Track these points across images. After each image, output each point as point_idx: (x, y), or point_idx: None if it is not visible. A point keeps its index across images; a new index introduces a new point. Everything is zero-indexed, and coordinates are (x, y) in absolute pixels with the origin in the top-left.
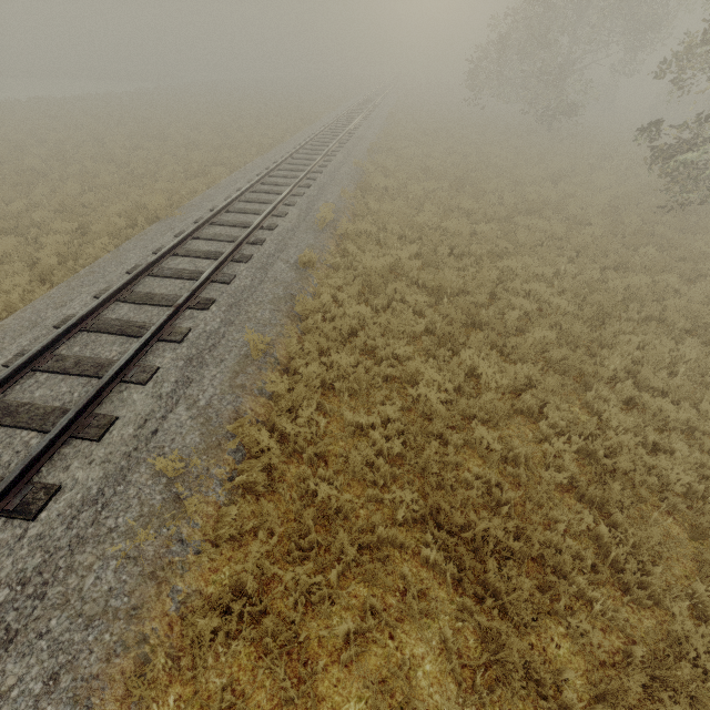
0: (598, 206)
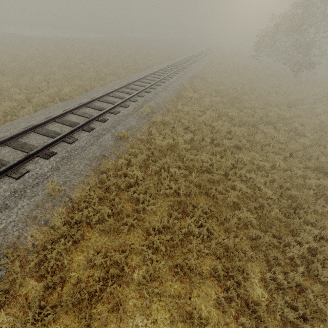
0: (312, 125)
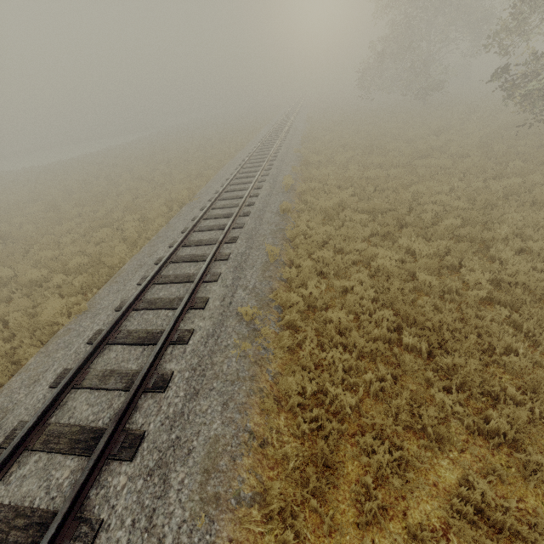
0: (472, 144)
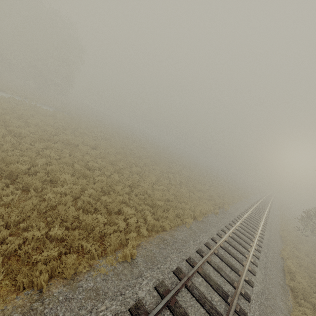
0: None
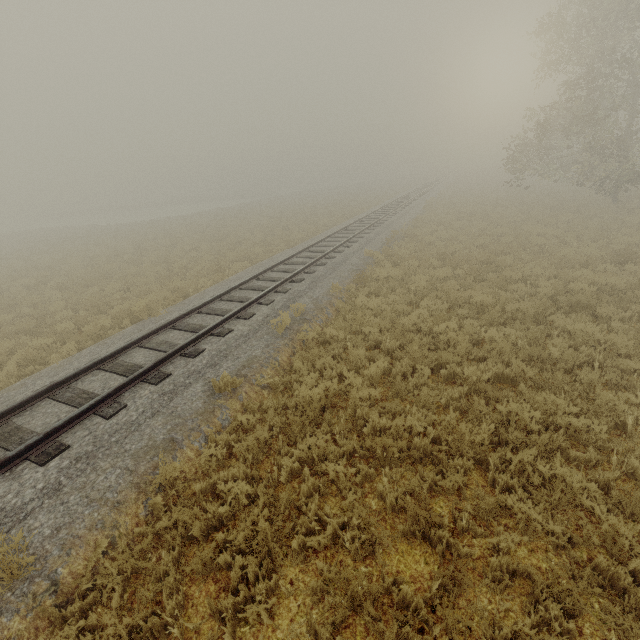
0: None
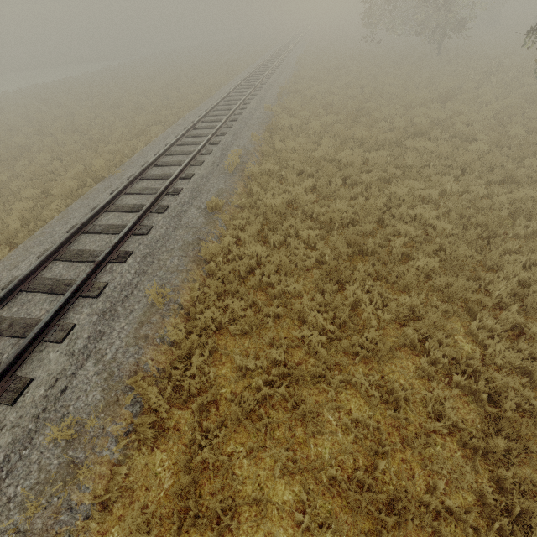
0: (484, 121)
